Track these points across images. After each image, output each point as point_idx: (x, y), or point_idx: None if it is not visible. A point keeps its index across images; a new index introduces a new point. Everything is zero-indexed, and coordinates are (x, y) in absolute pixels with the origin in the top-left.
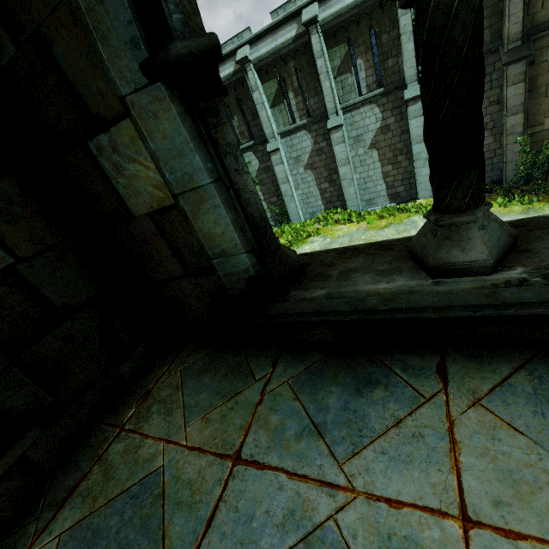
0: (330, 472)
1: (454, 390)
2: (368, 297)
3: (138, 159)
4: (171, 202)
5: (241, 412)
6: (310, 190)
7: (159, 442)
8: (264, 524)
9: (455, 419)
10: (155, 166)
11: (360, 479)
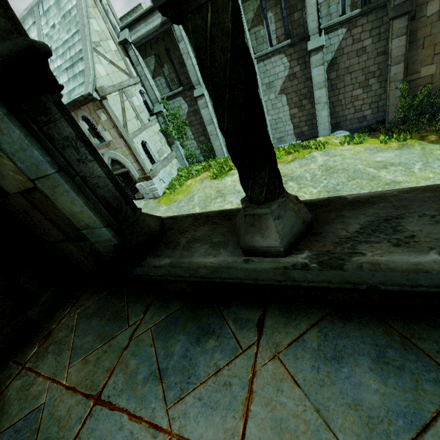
0: (159, 415)
1: (264, 343)
2: (199, 268)
3: None
4: (33, 185)
5: (111, 355)
6: None
7: (46, 380)
8: None
9: (257, 371)
10: (6, 156)
11: (178, 423)
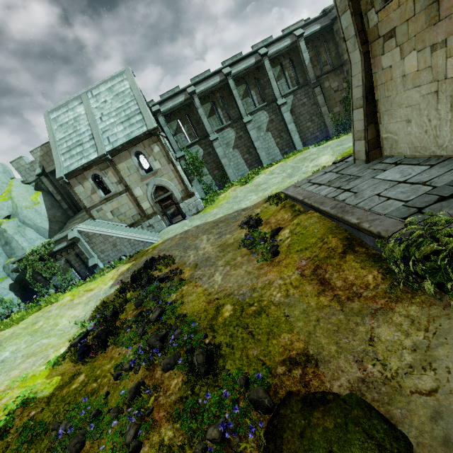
0: None
1: None
2: None
3: None
4: None
5: None
6: (238, 160)
7: None
8: None
9: None
10: None
11: None
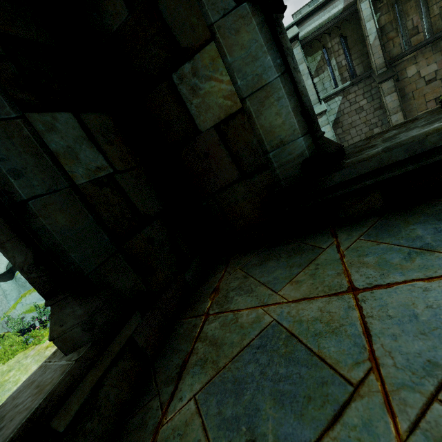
0: None
1: None
2: (427, 136)
3: (214, 77)
4: (238, 108)
5: (328, 267)
6: None
7: (255, 309)
8: (435, 314)
9: None
10: (229, 77)
11: None
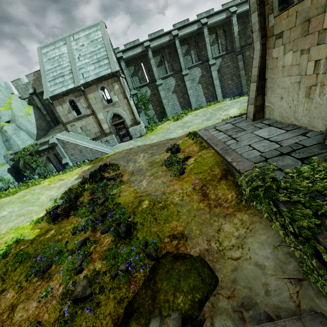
0: None
1: None
2: None
3: None
4: None
5: None
6: (175, 102)
7: None
8: None
9: None
10: None
11: None
